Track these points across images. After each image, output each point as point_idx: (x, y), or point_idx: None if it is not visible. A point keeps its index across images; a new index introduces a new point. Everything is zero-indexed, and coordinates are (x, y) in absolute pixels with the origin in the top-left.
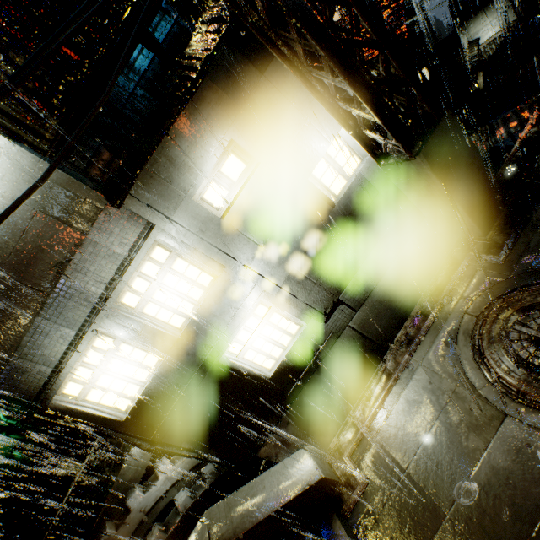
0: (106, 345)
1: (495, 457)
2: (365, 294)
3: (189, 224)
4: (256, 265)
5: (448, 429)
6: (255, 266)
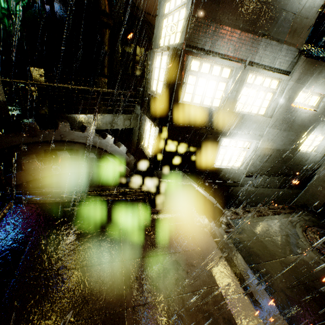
0: (224, 75)
1: (304, 257)
2: (259, 186)
3: (292, 92)
4: (272, 131)
5: (285, 241)
6: (272, 131)
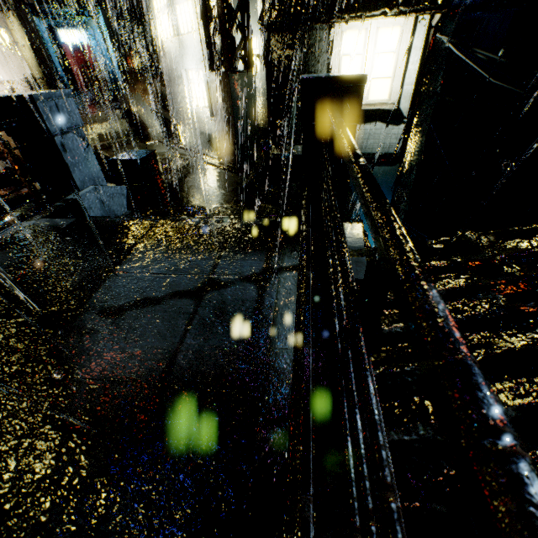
0: (166, 3)
1: None
2: None
3: None
4: (205, 49)
5: None
6: (204, 49)
